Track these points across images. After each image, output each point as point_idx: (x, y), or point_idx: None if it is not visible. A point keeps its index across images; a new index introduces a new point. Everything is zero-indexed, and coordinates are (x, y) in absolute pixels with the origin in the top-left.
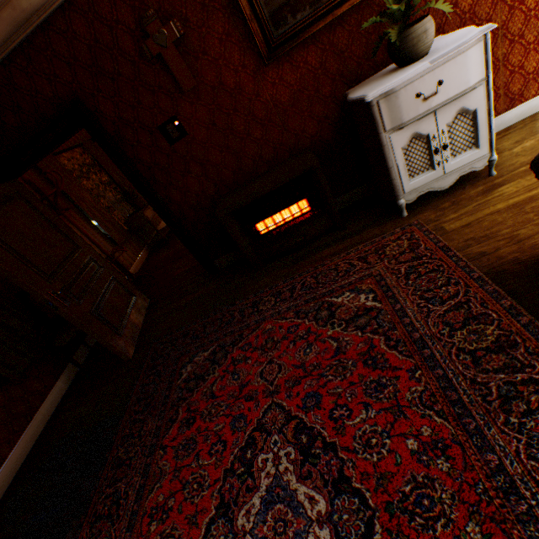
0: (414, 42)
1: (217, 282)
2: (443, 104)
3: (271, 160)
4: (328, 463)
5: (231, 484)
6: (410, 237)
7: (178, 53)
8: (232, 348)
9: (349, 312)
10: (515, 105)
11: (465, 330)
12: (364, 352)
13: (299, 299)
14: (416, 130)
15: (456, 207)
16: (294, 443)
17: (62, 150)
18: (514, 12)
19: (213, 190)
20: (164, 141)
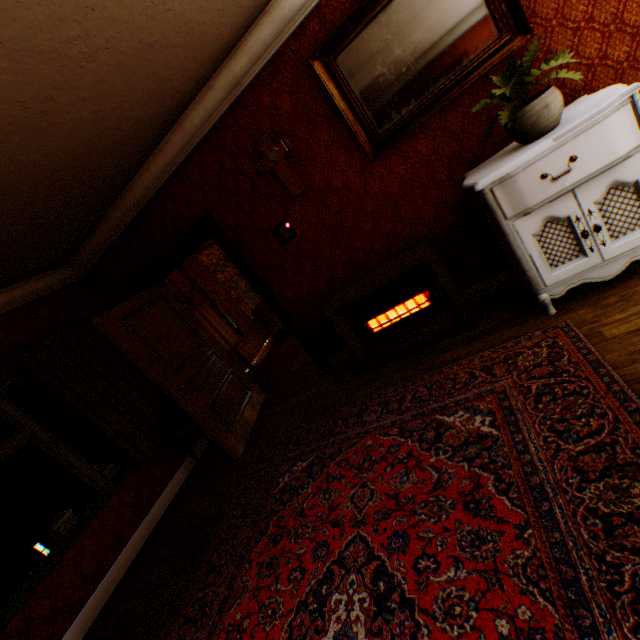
0: (533, 119)
1: (329, 382)
2: (583, 181)
3: (384, 252)
4: (402, 624)
5: (301, 619)
6: (552, 344)
7: (287, 165)
8: (329, 461)
9: (460, 436)
10: None
11: (603, 483)
12: (468, 491)
13: (407, 412)
14: (549, 213)
15: (625, 304)
16: (370, 588)
17: (203, 248)
18: None
19: (324, 285)
20: (277, 243)
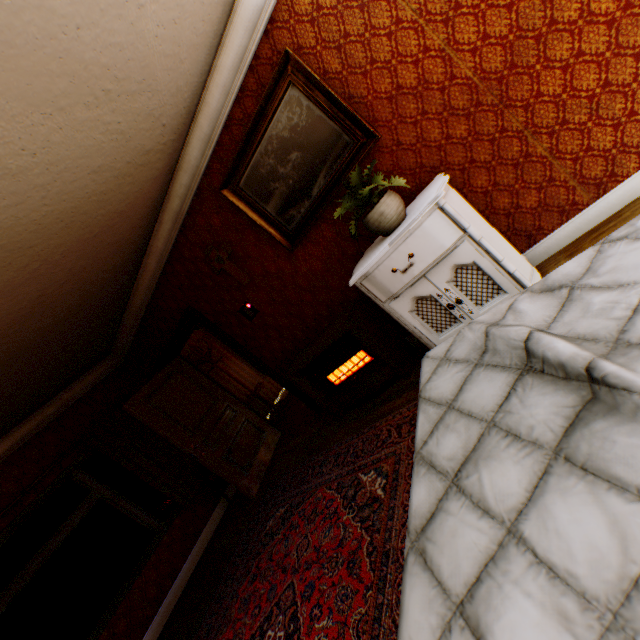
0: (376, 224)
1: (317, 425)
2: (428, 269)
3: (329, 315)
4: None
5: None
6: None
7: (232, 264)
8: (296, 509)
9: (366, 496)
10: (610, 187)
11: None
12: (355, 550)
13: (347, 466)
14: (414, 294)
15: None
16: (287, 628)
17: None
18: (534, 107)
19: (292, 346)
20: (246, 319)
